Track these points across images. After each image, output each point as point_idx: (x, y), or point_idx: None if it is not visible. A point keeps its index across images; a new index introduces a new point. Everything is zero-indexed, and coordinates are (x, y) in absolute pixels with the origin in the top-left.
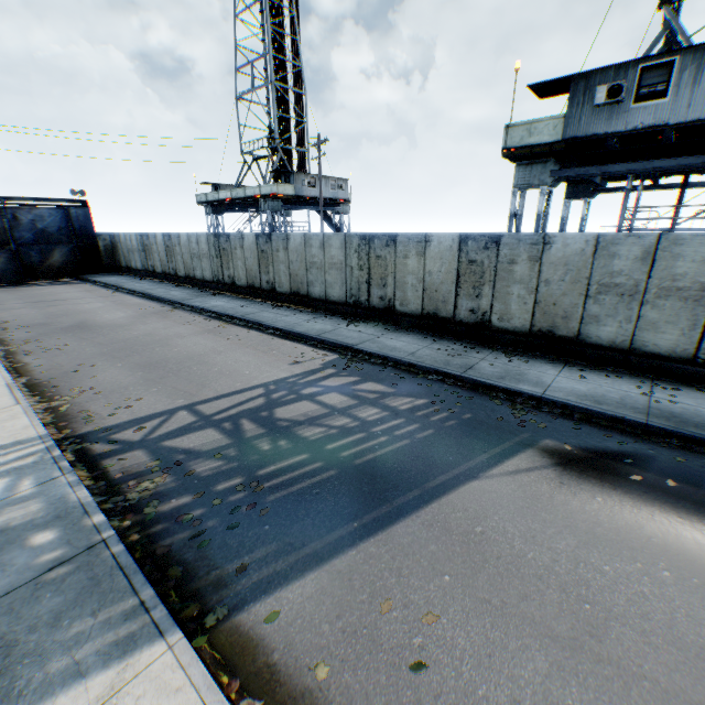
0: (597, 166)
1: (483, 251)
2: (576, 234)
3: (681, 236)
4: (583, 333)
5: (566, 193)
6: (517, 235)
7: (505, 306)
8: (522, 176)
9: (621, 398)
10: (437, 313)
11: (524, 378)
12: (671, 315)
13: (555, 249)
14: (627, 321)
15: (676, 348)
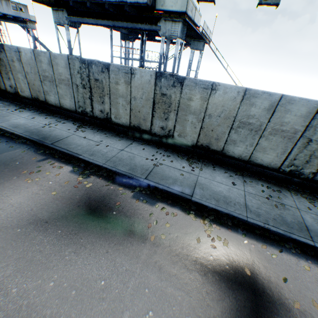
0: (81, 18)
1: (1, 53)
2: (27, 48)
3: (56, 54)
4: (47, 99)
5: (121, 36)
6: (9, 46)
7: (20, 85)
8: (56, 17)
9: (32, 125)
10: (0, 87)
11: (3, 118)
12: (65, 92)
13: (24, 56)
14: (56, 94)
15: (71, 106)
